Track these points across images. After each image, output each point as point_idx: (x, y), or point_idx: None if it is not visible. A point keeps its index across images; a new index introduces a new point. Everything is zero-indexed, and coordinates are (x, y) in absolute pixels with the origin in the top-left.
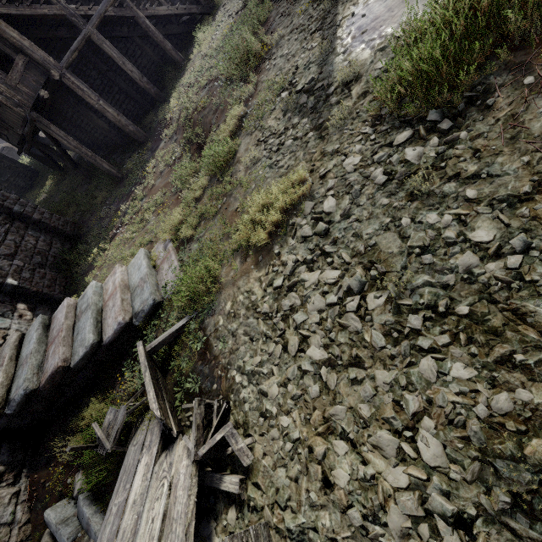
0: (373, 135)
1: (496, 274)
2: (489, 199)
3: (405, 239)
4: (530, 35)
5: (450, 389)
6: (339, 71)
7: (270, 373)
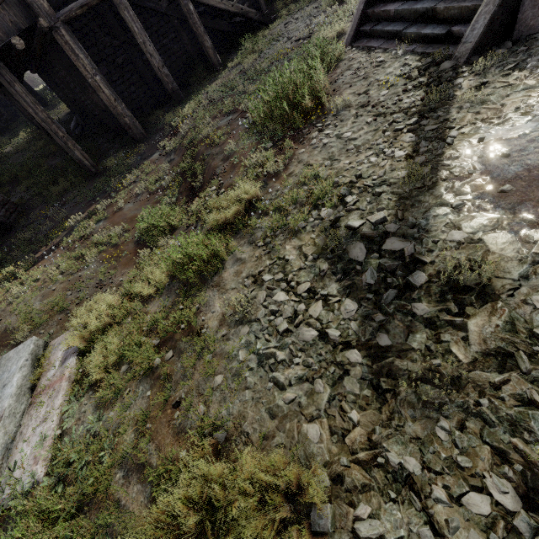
0: None
1: None
2: None
3: None
4: None
5: None
6: (440, 241)
7: None
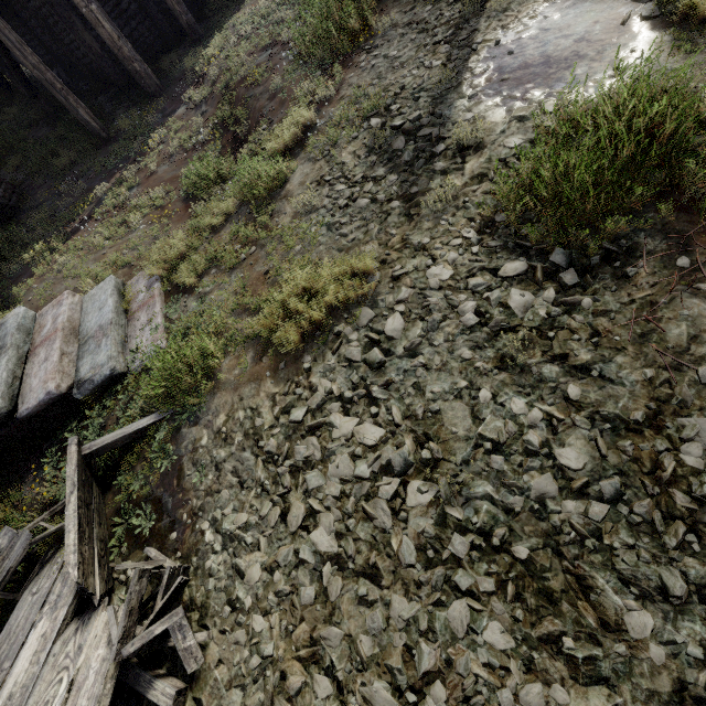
0: (476, 247)
1: (573, 521)
2: (592, 409)
3: (477, 420)
4: (703, 197)
5: (477, 655)
6: (457, 123)
7: (255, 544)
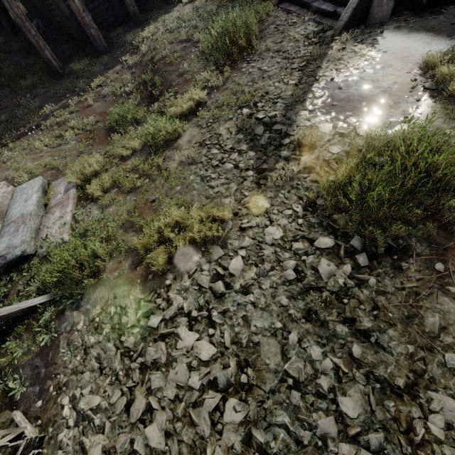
0: (301, 219)
1: None
2: (368, 368)
3: (285, 357)
4: None
5: None
6: (299, 126)
7: (101, 426)
